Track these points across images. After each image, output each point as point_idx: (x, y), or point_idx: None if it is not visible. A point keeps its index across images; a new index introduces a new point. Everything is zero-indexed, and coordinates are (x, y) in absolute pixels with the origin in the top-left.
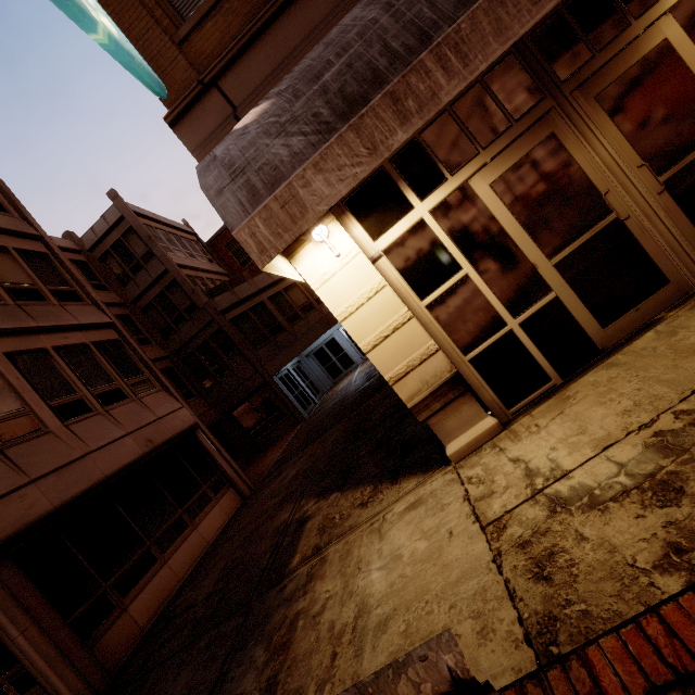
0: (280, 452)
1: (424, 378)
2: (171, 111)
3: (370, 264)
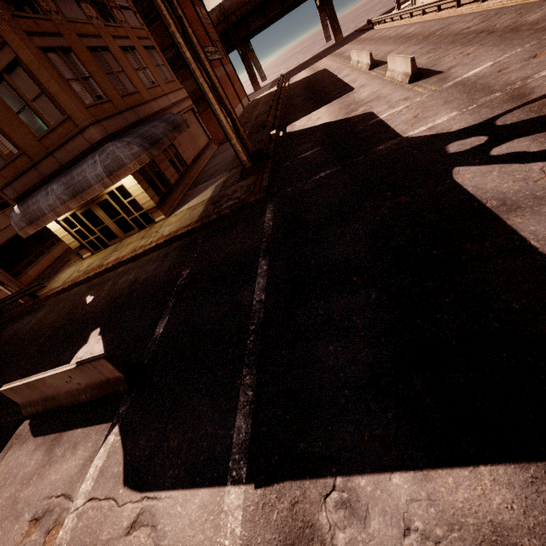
0: None
1: (74, 245)
2: (0, 187)
3: (57, 224)
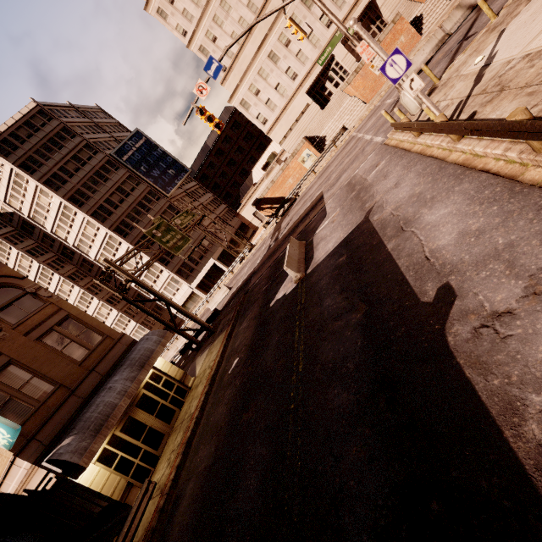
0: None
1: (120, 488)
2: (16, 451)
3: (95, 465)
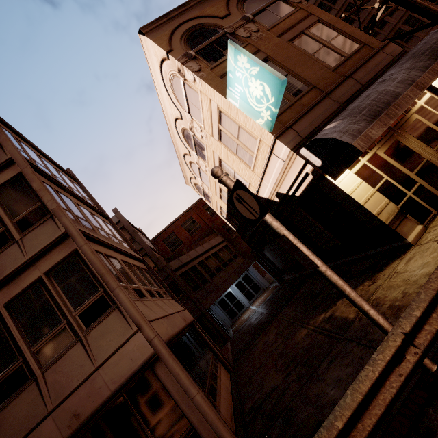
0: (230, 352)
1: (388, 212)
2: (276, 134)
3: (355, 175)
